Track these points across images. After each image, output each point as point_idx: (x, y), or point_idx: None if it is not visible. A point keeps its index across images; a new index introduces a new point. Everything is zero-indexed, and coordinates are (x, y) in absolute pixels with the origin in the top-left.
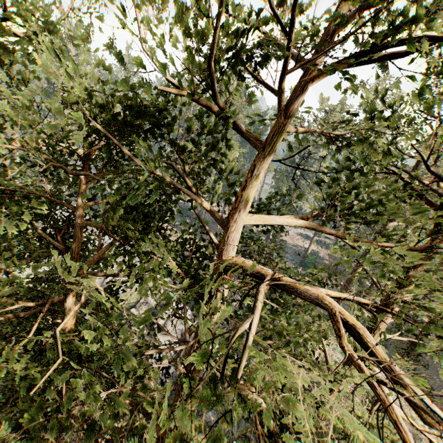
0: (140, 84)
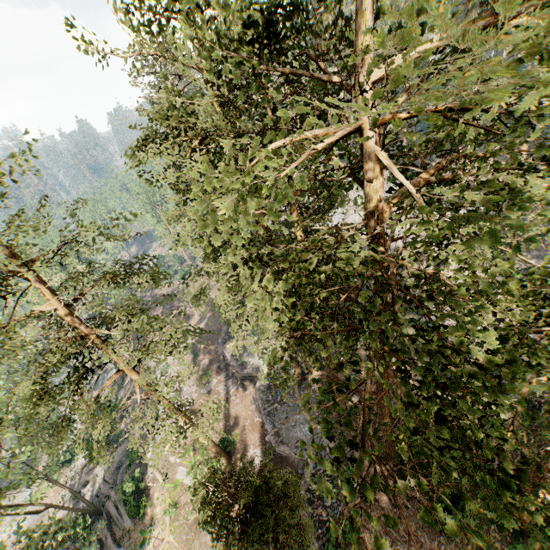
0: None
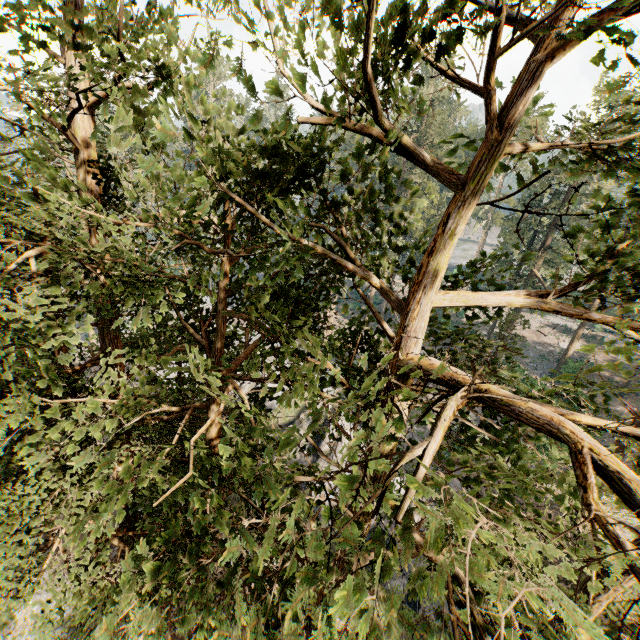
0: (274, 120)
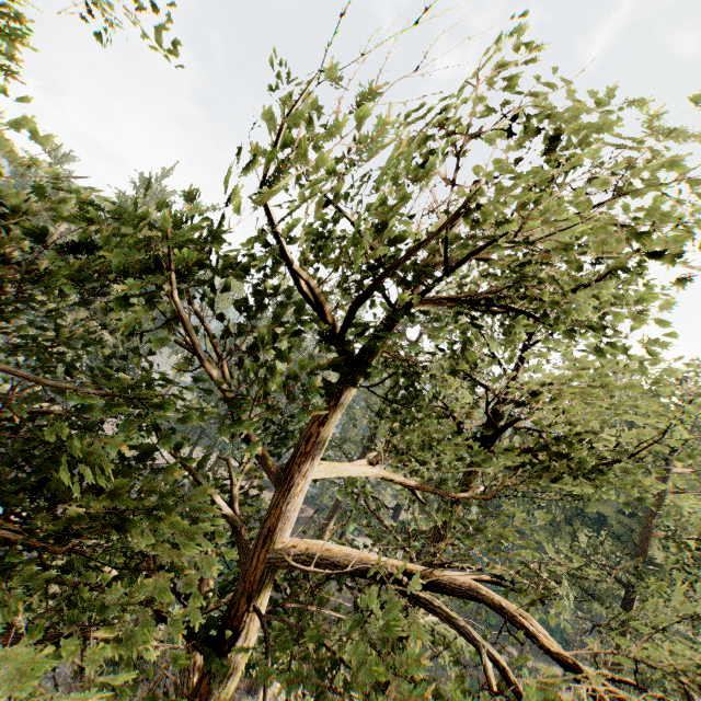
0: None
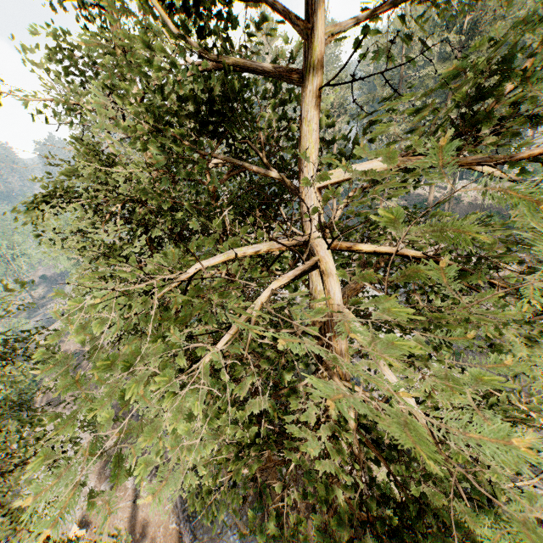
0: None
